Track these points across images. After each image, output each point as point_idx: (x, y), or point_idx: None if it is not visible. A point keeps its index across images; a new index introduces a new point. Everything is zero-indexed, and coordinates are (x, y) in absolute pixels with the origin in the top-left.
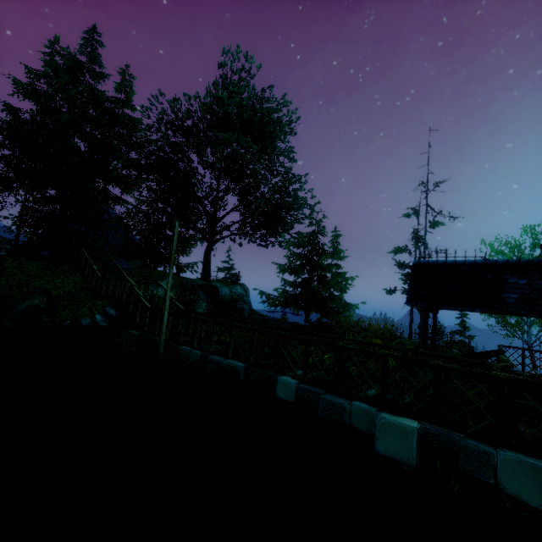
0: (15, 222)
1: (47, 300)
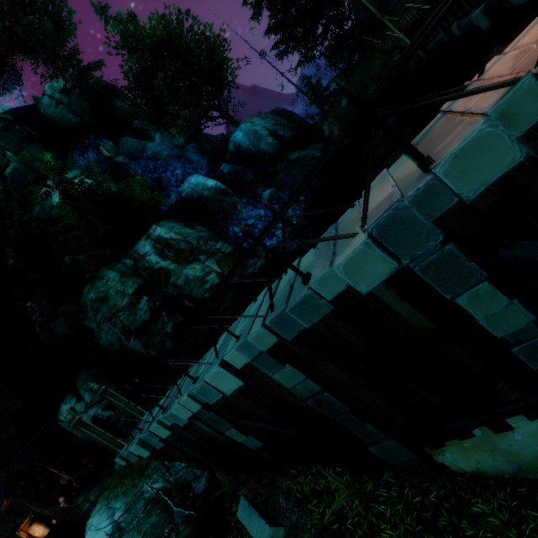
0: (330, 66)
1: (374, 84)
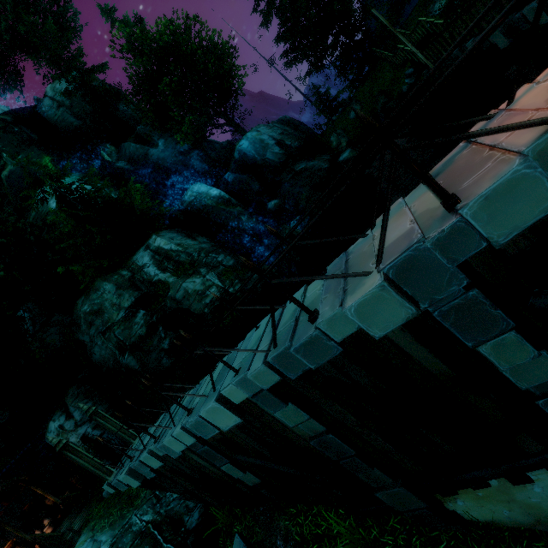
0: (339, 76)
1: (384, 96)
